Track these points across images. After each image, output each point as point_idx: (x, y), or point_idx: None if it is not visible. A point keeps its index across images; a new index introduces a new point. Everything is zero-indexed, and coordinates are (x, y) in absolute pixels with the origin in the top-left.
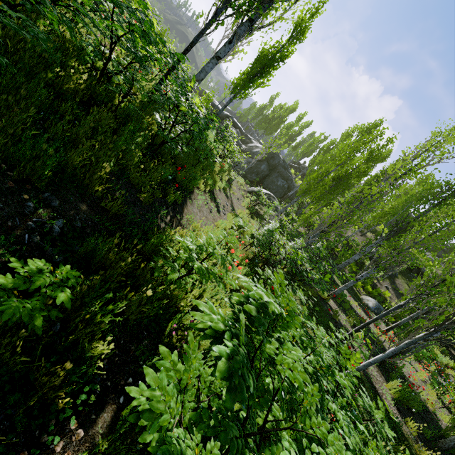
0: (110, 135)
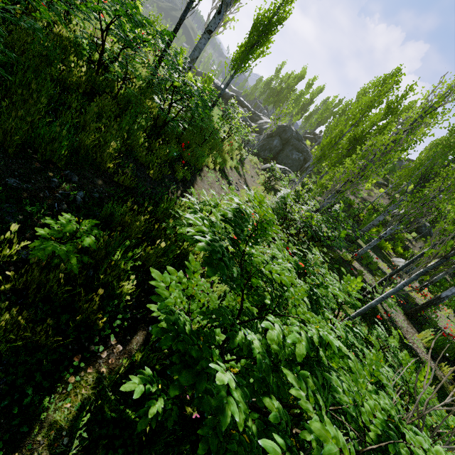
0: (114, 120)
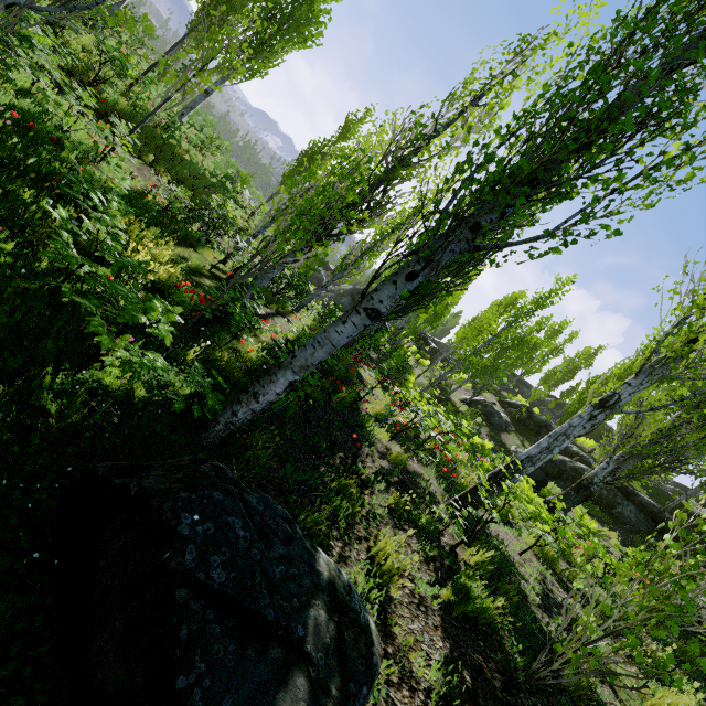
0: None
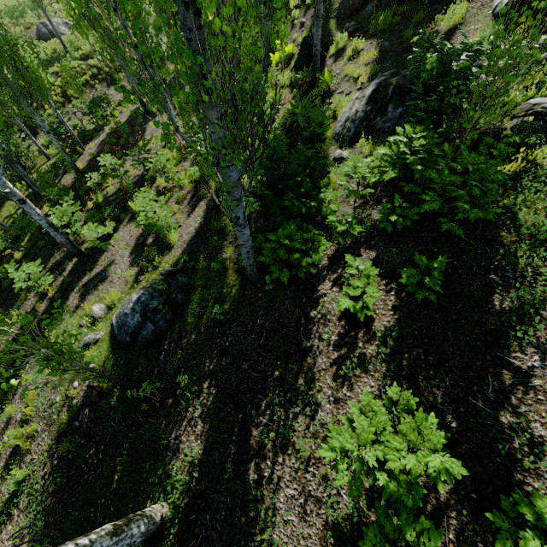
0: None
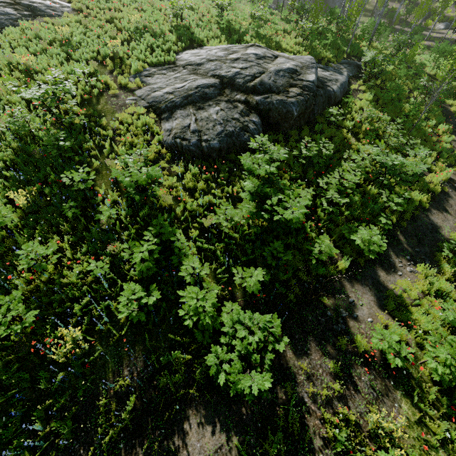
0: None
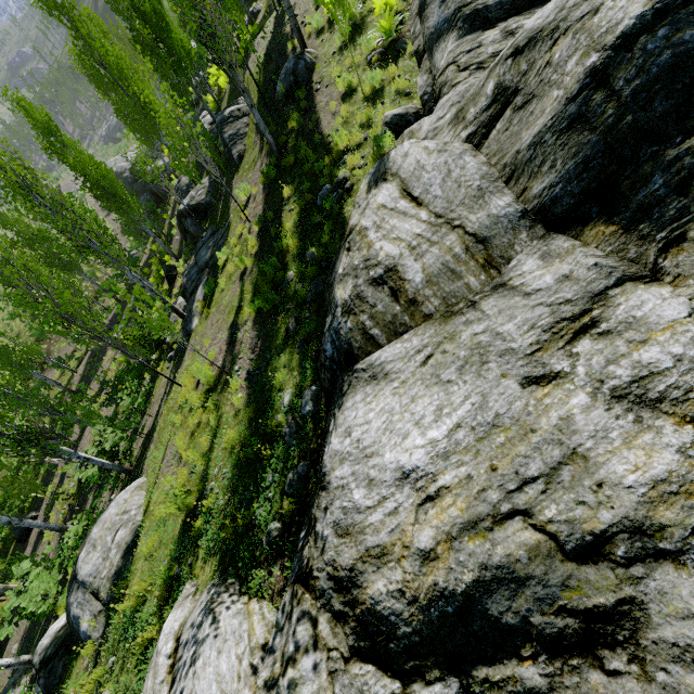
0: None
